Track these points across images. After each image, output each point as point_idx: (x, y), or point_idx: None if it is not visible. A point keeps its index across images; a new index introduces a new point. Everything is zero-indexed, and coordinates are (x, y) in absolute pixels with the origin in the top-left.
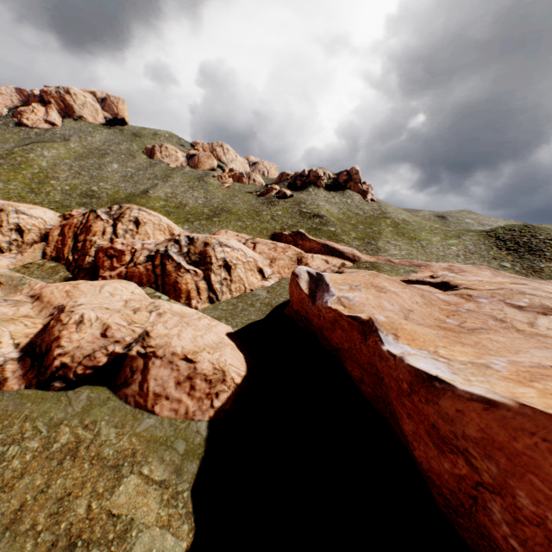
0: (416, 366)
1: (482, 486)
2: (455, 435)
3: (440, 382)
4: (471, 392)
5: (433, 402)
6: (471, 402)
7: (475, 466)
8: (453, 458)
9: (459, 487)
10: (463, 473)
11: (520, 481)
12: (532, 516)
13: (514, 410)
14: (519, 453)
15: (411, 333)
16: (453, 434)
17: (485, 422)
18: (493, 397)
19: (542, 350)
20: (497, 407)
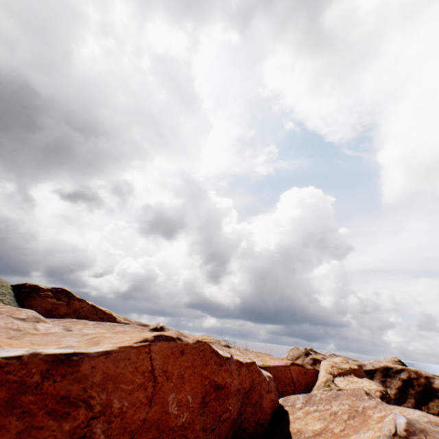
0: (56, 352)
1: (94, 418)
2: (86, 388)
3: (78, 355)
4: (99, 351)
5: (73, 372)
6: (100, 357)
7: (93, 404)
8: (77, 413)
9: (74, 438)
10: (81, 420)
11: (117, 392)
12: (118, 411)
13: (118, 351)
14: (119, 374)
15: (4, 340)
16: (84, 389)
17: (107, 365)
18: (109, 348)
19: (67, 337)
20: (112, 353)
